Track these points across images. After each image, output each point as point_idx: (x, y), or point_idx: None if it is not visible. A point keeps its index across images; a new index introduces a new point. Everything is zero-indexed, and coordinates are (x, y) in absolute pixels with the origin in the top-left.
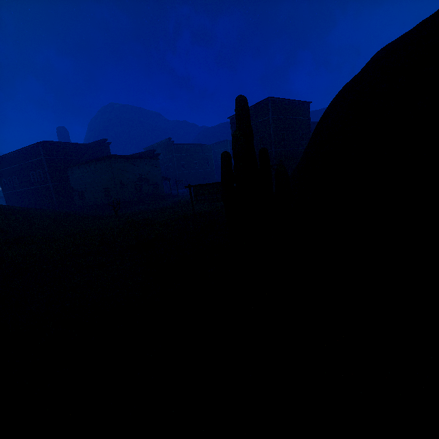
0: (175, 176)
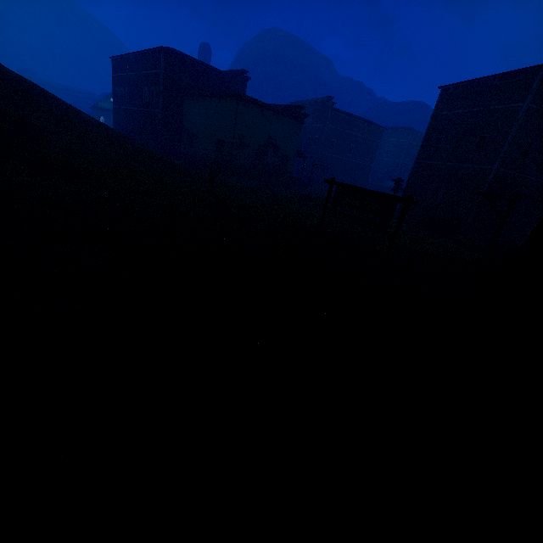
0: (316, 157)
